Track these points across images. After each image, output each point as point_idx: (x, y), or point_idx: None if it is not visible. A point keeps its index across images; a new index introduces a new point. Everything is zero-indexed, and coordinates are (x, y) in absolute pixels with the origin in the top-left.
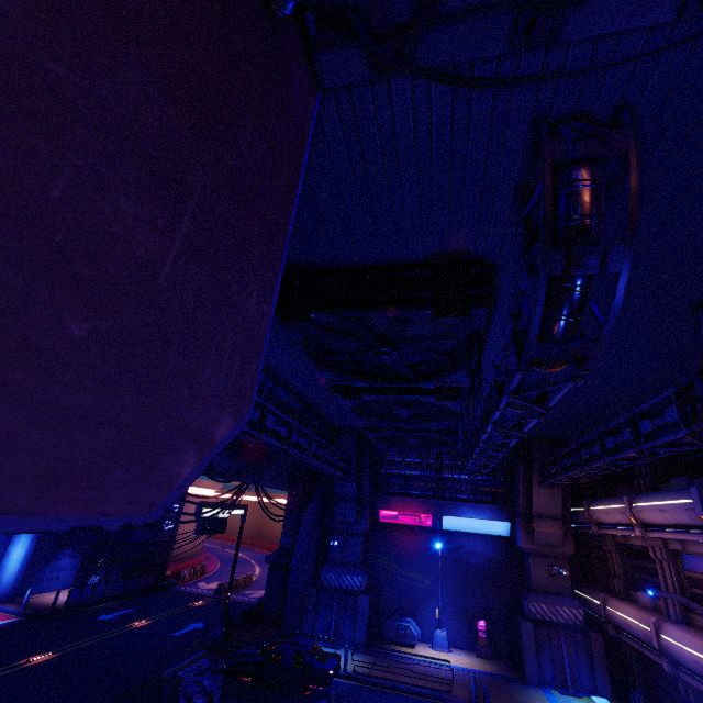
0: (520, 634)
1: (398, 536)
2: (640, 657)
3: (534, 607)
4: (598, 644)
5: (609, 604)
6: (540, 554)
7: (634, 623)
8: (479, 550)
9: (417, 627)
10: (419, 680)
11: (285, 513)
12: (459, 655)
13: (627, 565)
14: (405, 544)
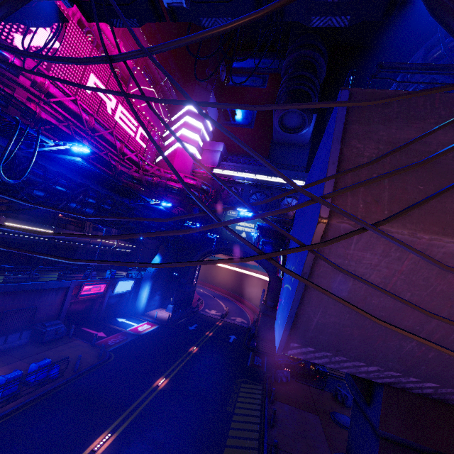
0: None
1: None
2: None
3: None
4: None
5: None
6: None
7: None
8: None
9: None
10: None
11: (269, 290)
12: None
13: None
14: None
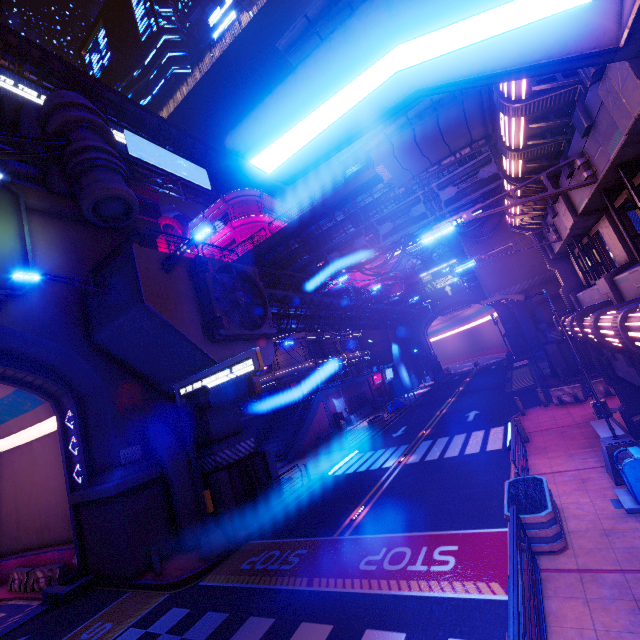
0: None
1: None
2: None
3: None
4: None
5: None
6: None
7: None
8: None
9: None
10: None
11: (500, 316)
12: None
13: None
14: None
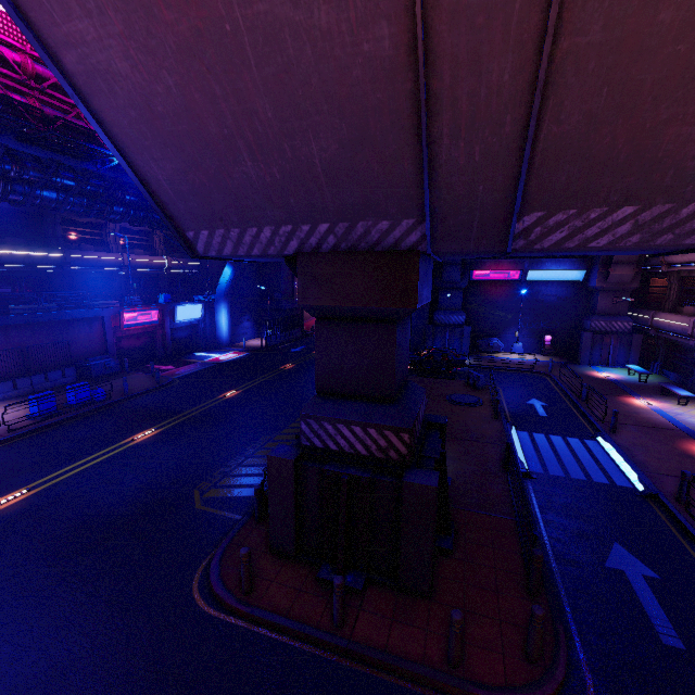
0: (580, 340)
1: (488, 289)
2: (668, 344)
3: (595, 324)
4: (637, 341)
5: (657, 317)
6: (609, 290)
7: (676, 324)
8: (554, 293)
9: (501, 343)
10: (511, 366)
11: None
12: (530, 355)
13: (682, 291)
14: (494, 293)
